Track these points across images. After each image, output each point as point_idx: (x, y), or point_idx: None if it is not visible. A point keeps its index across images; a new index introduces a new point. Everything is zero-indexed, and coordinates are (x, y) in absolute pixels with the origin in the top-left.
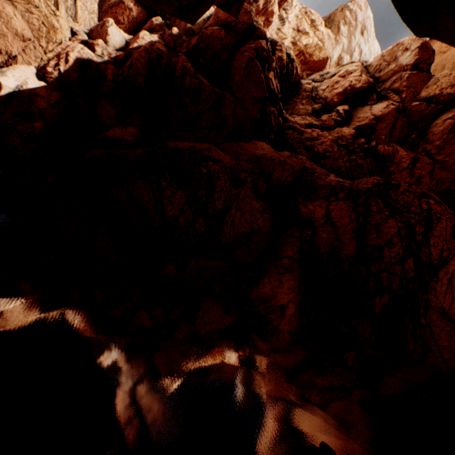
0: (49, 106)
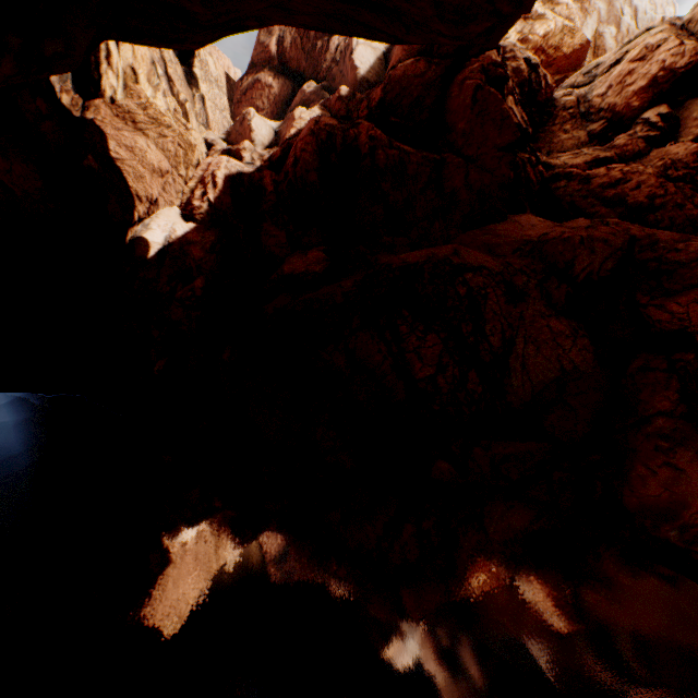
0: (205, 253)
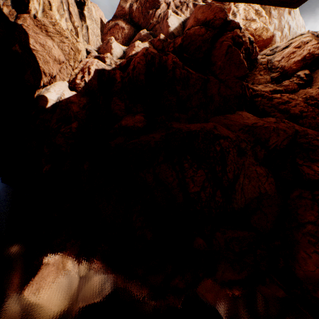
0: (80, 109)
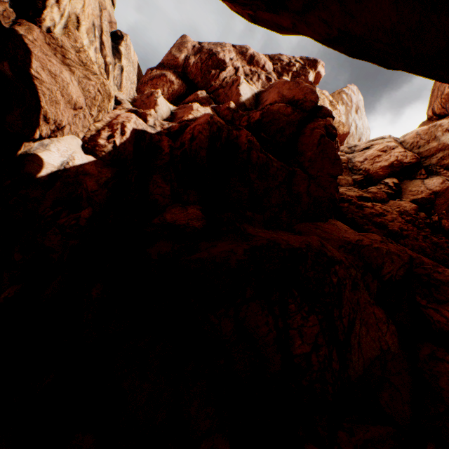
0: (99, 186)
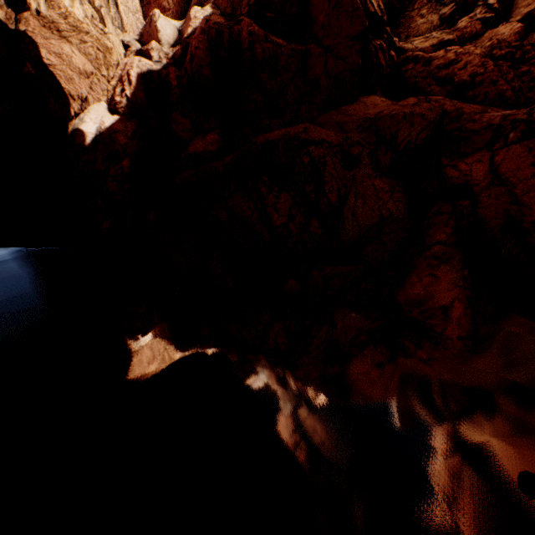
0: (128, 139)
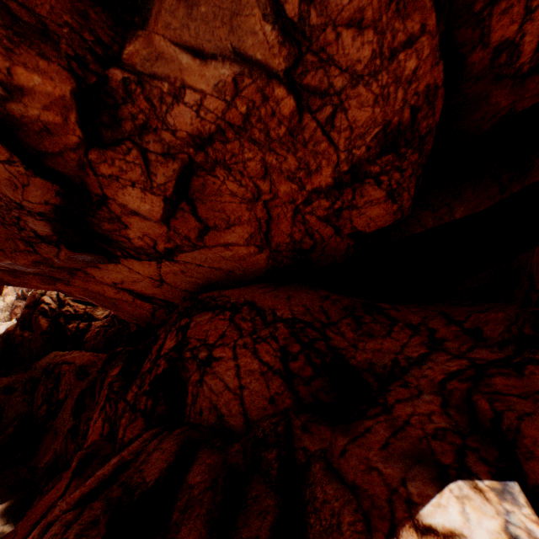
0: None
